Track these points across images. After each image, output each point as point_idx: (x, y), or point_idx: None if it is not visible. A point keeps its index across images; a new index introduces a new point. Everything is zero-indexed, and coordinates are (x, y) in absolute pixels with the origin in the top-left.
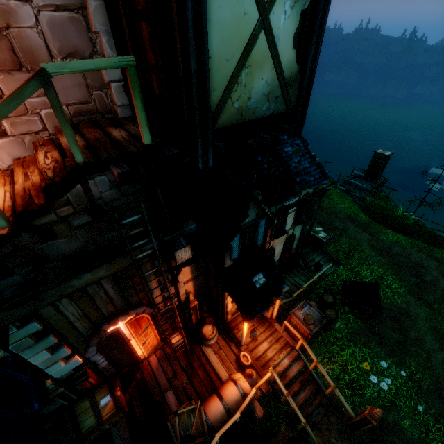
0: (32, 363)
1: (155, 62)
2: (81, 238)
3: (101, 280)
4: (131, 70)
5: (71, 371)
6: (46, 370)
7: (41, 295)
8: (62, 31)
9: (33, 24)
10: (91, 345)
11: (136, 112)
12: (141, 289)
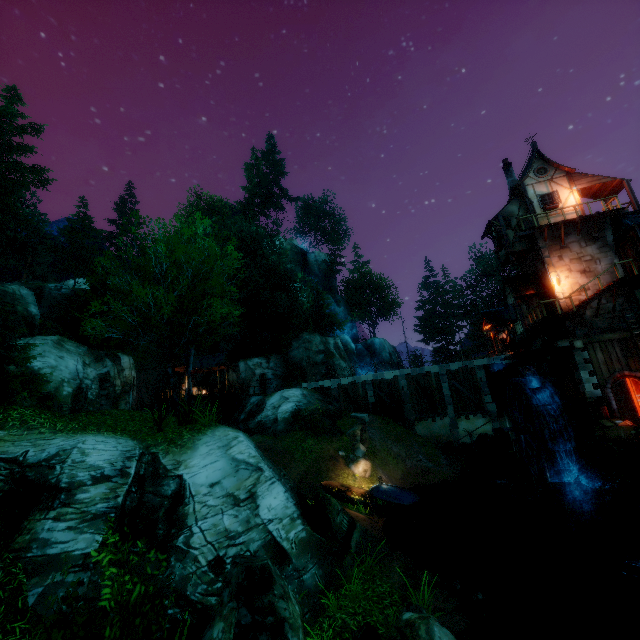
0: (581, 375)
1: (636, 263)
2: (606, 323)
3: (614, 345)
4: (631, 261)
5: (595, 398)
6: (585, 385)
7: (592, 337)
8: (606, 268)
9: (600, 268)
10: (608, 382)
11: (633, 269)
12: (636, 362)
